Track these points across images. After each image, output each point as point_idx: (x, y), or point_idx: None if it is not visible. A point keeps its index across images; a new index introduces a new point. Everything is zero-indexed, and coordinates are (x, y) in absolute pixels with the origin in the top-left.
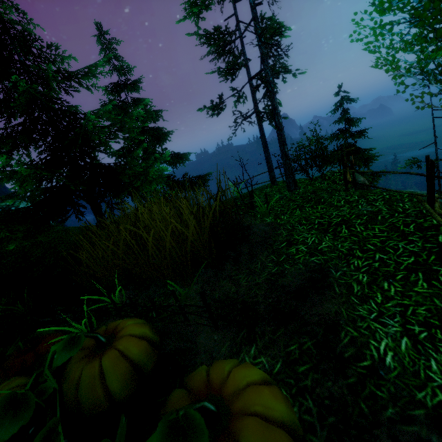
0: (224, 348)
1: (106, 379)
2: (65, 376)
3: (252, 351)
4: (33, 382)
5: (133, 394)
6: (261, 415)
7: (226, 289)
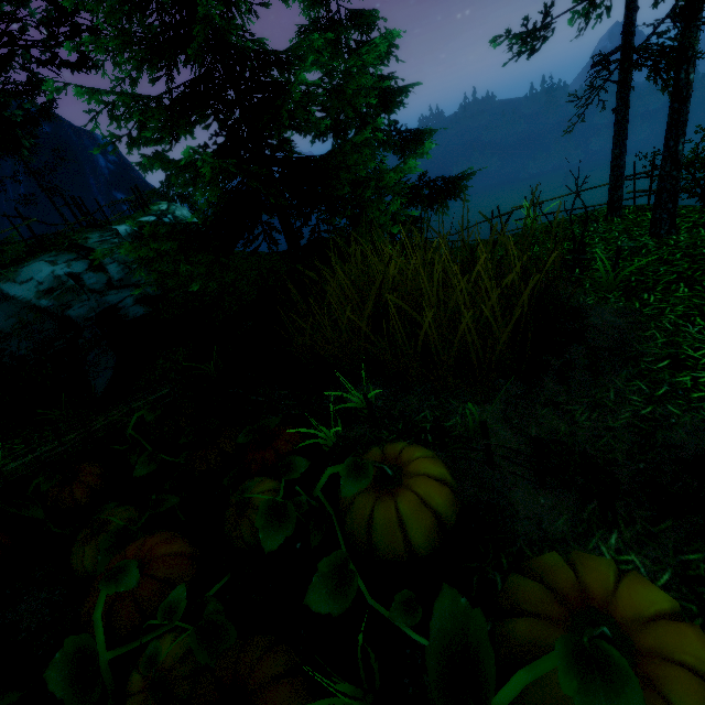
0: (561, 521)
1: (406, 528)
2: (345, 505)
3: (612, 540)
4: (283, 488)
5: (434, 549)
6: (690, 667)
7: (551, 425)
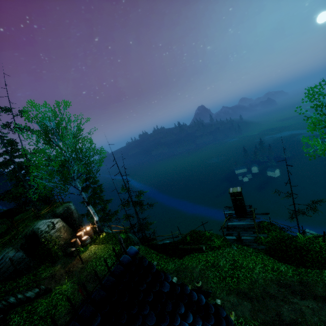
0: None
1: None
2: None
3: None
4: None
5: None
6: None
7: None
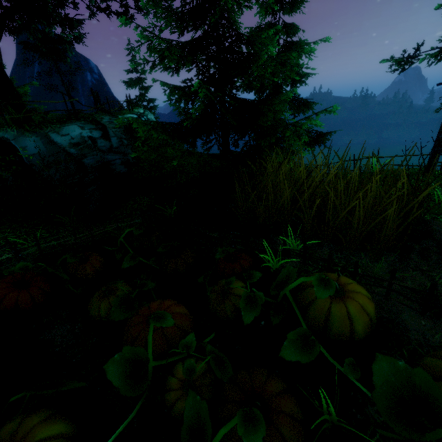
0: (438, 336)
1: (353, 321)
2: (307, 302)
3: None
4: (247, 287)
5: (362, 338)
6: None
7: (420, 281)
